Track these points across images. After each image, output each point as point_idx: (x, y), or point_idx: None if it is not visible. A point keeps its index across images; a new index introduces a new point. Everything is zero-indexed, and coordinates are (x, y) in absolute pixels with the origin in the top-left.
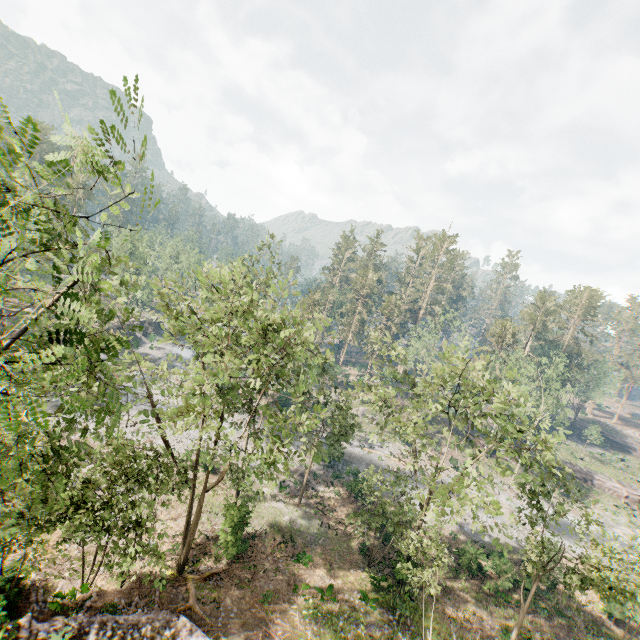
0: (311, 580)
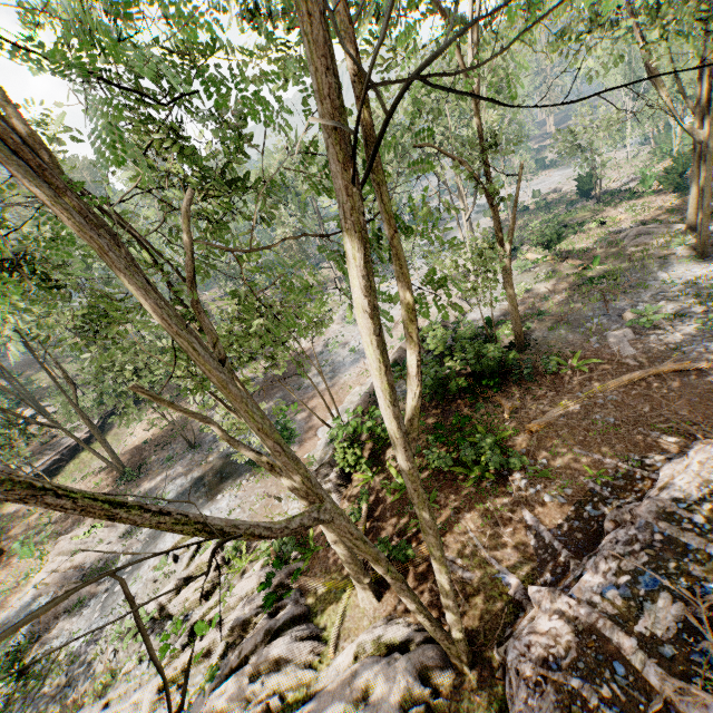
0: None
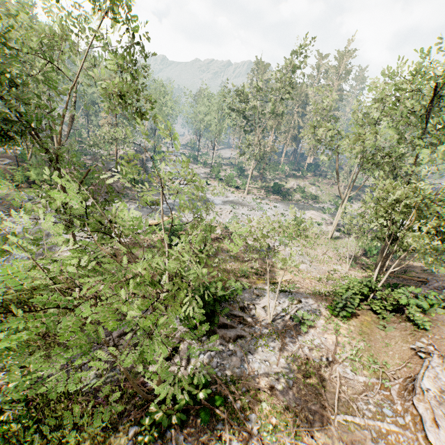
0: (415, 265)
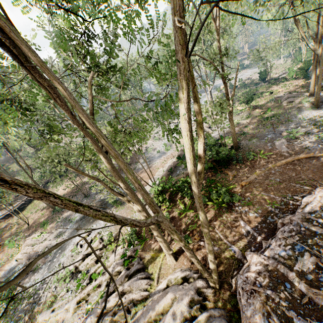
0: None
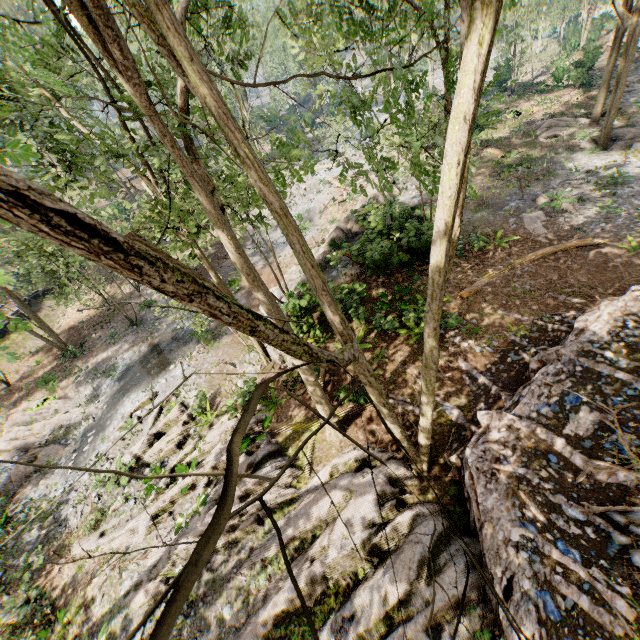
0: None
